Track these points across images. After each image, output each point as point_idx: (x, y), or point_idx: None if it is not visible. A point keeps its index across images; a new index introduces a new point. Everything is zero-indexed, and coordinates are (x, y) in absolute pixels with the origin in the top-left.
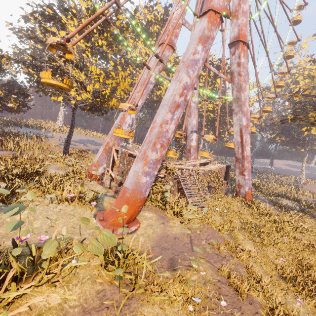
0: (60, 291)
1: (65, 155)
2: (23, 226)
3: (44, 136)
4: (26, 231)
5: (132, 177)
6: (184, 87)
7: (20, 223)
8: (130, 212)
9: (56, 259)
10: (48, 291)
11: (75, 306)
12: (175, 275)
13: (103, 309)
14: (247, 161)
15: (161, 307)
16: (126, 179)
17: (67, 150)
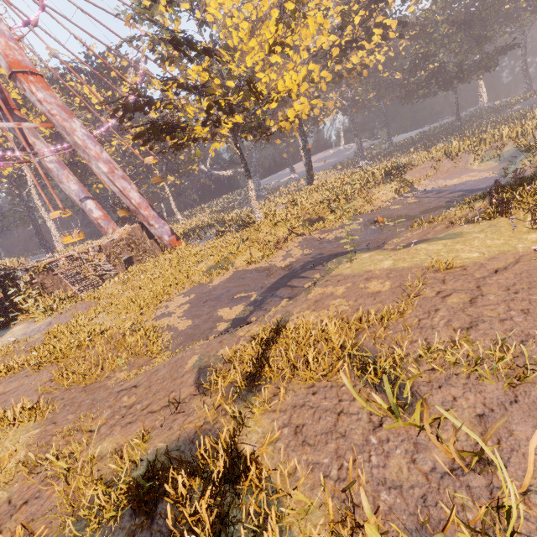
0: None
1: None
2: None
3: None
4: None
5: None
6: None
7: None
8: None
9: None
10: None
11: None
12: None
13: None
14: (143, 209)
15: None
16: None
17: None
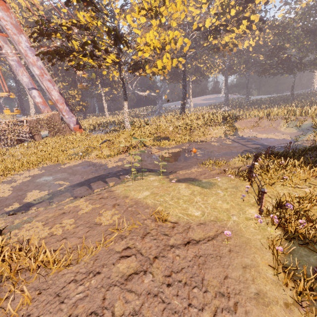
0: None
1: None
2: None
3: None
4: None
5: None
6: None
7: None
8: None
9: None
10: None
11: None
12: None
13: None
14: (59, 103)
15: None
16: None
17: None
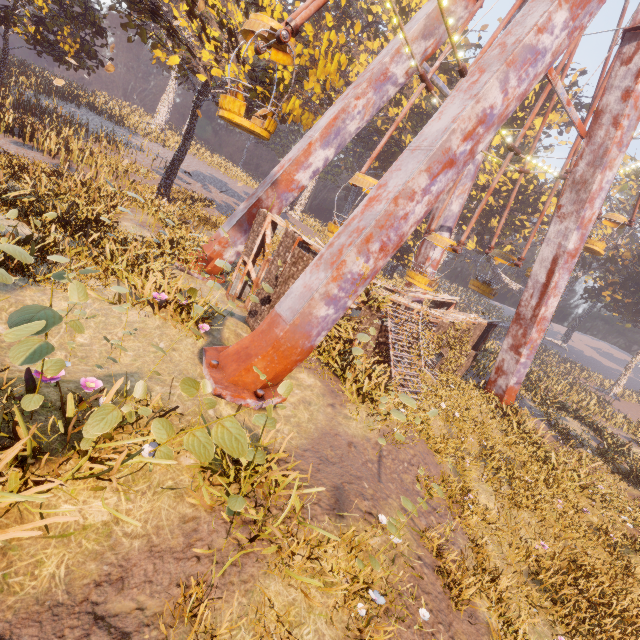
0: (111, 498)
1: (161, 199)
2: (55, 335)
3: (124, 141)
4: (58, 366)
5: (297, 298)
6: (482, 118)
7: (45, 351)
8: (275, 367)
9: (111, 437)
10: (87, 493)
11: (136, 535)
12: (341, 527)
13: (189, 558)
14: (538, 327)
15: (303, 588)
16: (283, 298)
17: (168, 189)
